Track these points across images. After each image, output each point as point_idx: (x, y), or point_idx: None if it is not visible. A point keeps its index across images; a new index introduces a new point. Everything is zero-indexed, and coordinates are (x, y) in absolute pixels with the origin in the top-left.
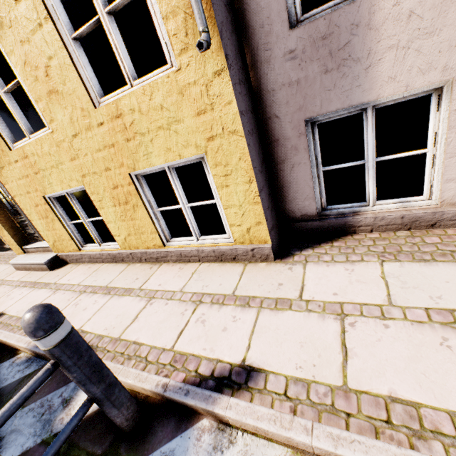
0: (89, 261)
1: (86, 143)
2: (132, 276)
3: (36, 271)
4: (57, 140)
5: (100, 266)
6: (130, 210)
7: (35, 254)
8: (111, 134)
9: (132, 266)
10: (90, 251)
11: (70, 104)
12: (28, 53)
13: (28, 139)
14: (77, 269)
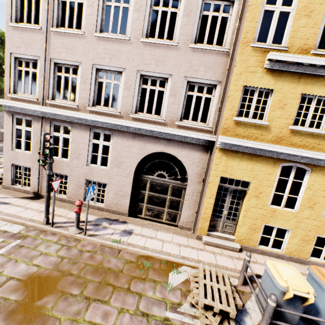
0: (258, 253)
1: (308, 221)
2: (299, 268)
3: (225, 249)
4: (296, 215)
5: (269, 257)
6: (305, 243)
7: (219, 239)
8: (321, 224)
9: (289, 262)
10: (263, 249)
11: (314, 212)
12: (313, 197)
13: (281, 208)
14: (257, 256)
